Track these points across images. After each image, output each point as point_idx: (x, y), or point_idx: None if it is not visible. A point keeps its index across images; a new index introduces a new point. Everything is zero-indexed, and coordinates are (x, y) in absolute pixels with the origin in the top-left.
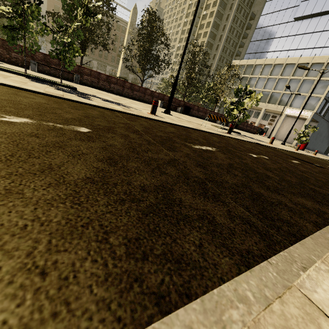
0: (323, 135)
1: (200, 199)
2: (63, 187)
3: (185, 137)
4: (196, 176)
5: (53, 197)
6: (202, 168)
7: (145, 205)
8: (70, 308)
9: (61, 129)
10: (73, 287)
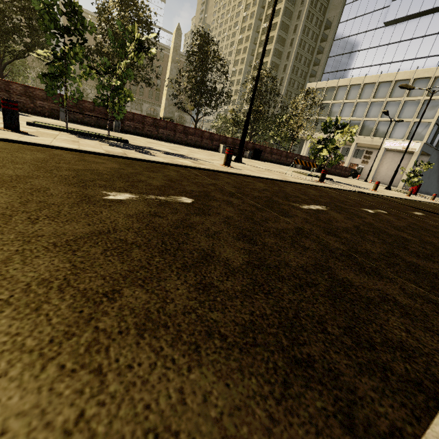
0: (438, 172)
1: (364, 276)
2: (239, 276)
3: (283, 194)
4: (336, 247)
5: (242, 288)
6: (334, 236)
7: (323, 290)
8: (358, 396)
9: (168, 203)
10: (343, 378)
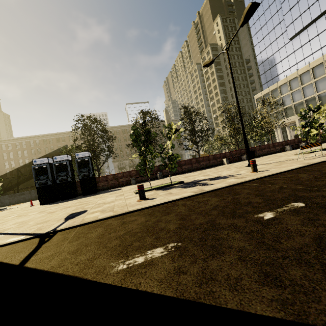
0: None
1: None
2: None
3: None
4: None
5: None
6: None
7: None
8: None
9: (297, 210)
10: None
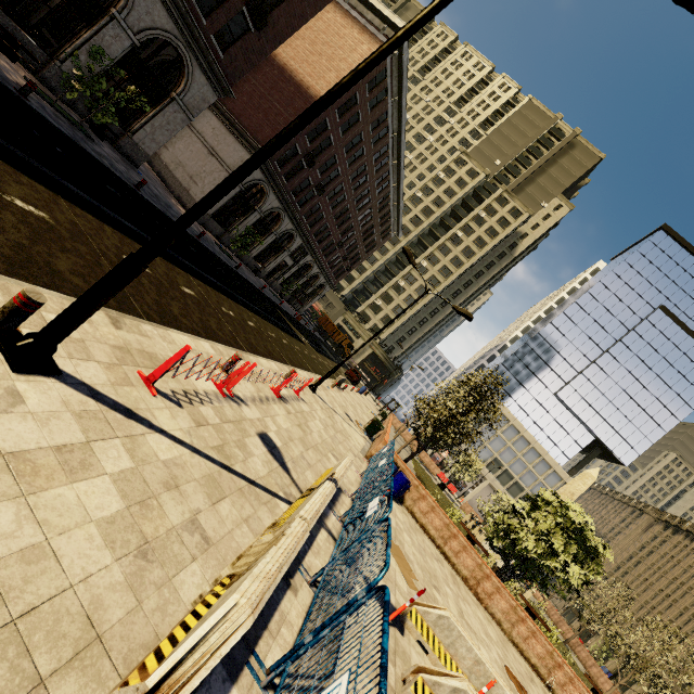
0: None
1: None
2: None
3: None
4: None
5: None
6: None
7: None
8: None
9: None
10: None
